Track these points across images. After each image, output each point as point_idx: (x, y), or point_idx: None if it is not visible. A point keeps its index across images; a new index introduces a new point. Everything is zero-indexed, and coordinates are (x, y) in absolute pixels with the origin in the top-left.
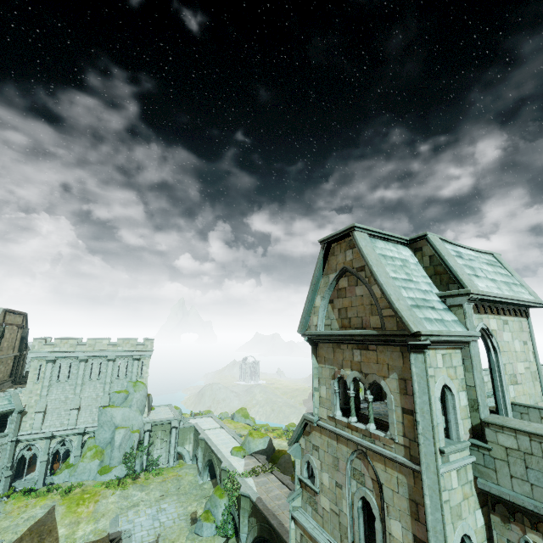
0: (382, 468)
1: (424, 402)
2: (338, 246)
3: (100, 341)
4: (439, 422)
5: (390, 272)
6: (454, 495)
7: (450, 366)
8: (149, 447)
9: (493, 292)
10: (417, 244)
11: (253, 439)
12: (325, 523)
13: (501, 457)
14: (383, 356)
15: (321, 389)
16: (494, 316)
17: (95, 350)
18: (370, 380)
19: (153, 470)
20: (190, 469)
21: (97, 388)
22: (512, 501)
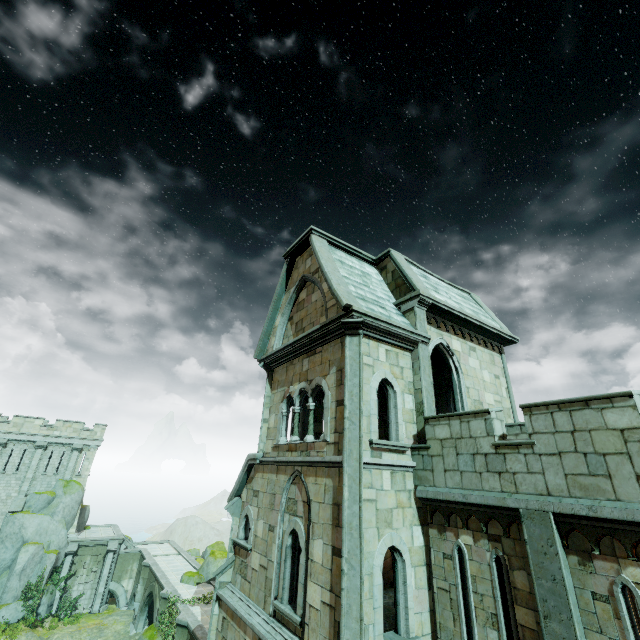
0: (313, 481)
1: (354, 385)
2: (301, 258)
3: (31, 420)
4: (372, 413)
5: (343, 273)
6: (384, 498)
7: (396, 364)
8: (68, 580)
9: (449, 304)
10: (383, 263)
11: (214, 559)
12: (252, 588)
13: (437, 453)
14: (327, 354)
15: (270, 418)
16: (458, 338)
17: (21, 432)
18: (313, 385)
19: (66, 616)
20: (122, 616)
21: (11, 485)
22: (445, 499)
